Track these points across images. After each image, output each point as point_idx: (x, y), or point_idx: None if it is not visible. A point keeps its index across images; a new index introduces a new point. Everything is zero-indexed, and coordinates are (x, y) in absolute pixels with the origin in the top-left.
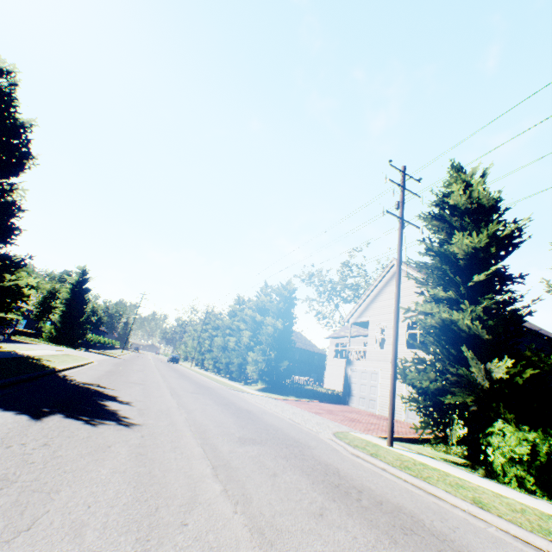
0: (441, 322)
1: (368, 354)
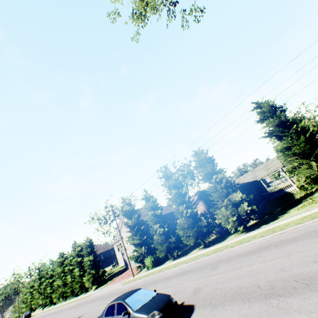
0: (133, 242)
1: (127, 247)
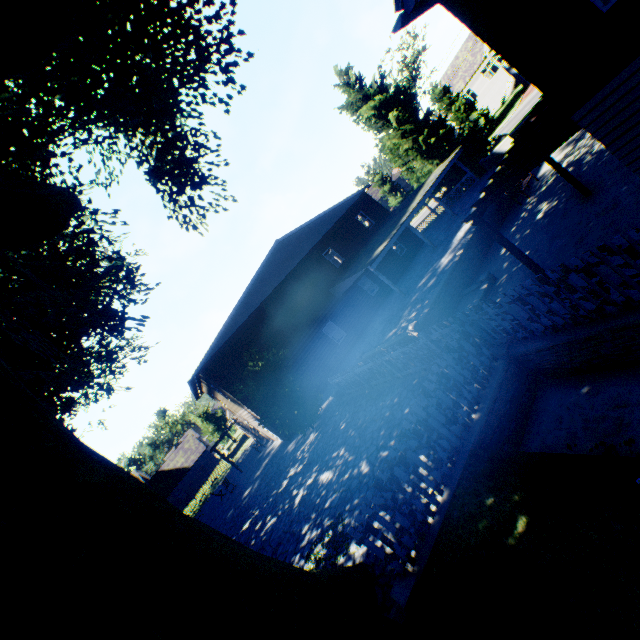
0: None
1: None
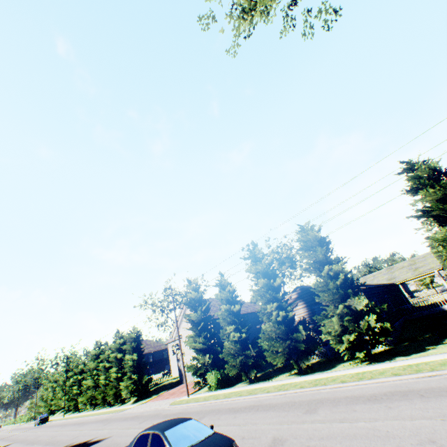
0: (194, 345)
1: (185, 351)
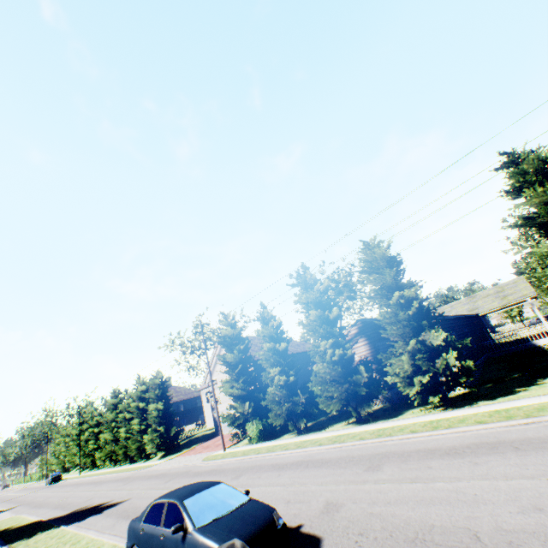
0: (230, 392)
1: (222, 399)
